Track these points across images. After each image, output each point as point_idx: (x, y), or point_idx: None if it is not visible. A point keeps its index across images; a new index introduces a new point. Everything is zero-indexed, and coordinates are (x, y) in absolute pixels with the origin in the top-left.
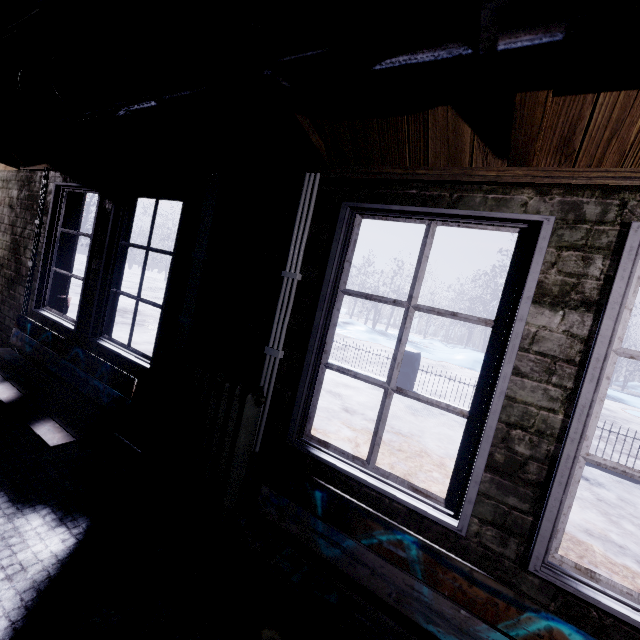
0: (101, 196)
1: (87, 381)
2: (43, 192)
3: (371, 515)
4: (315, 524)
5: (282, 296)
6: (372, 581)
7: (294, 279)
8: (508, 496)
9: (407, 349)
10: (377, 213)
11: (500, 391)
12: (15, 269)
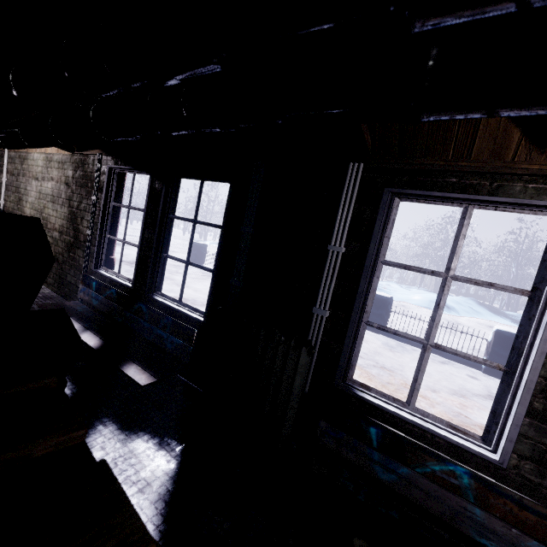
0: (152, 177)
1: (151, 330)
2: (97, 173)
3: (424, 449)
4: (371, 454)
5: (327, 266)
6: (427, 501)
7: (339, 252)
8: (546, 437)
9: (381, 294)
10: (416, 197)
11: (541, 351)
12: (73, 236)
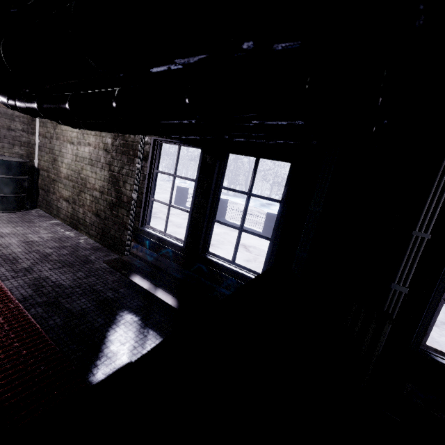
0: (203, 152)
1: (214, 288)
2: (142, 144)
3: None
4: None
5: (409, 248)
6: None
7: (425, 238)
8: None
9: None
10: None
11: None
12: (116, 196)
